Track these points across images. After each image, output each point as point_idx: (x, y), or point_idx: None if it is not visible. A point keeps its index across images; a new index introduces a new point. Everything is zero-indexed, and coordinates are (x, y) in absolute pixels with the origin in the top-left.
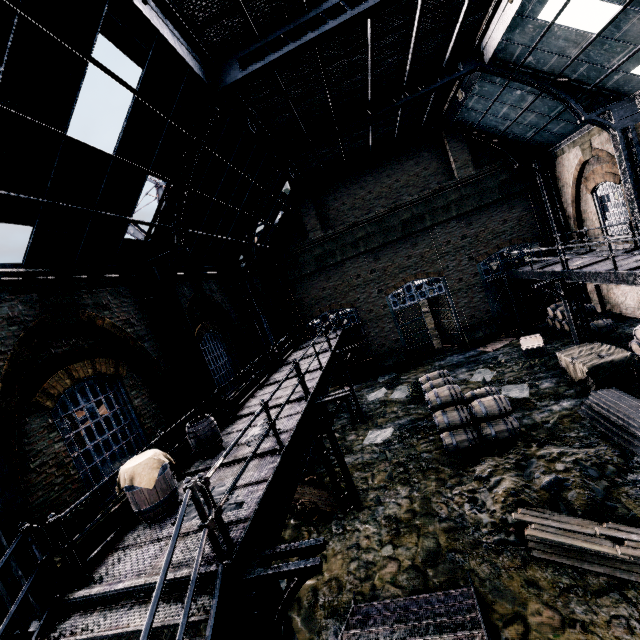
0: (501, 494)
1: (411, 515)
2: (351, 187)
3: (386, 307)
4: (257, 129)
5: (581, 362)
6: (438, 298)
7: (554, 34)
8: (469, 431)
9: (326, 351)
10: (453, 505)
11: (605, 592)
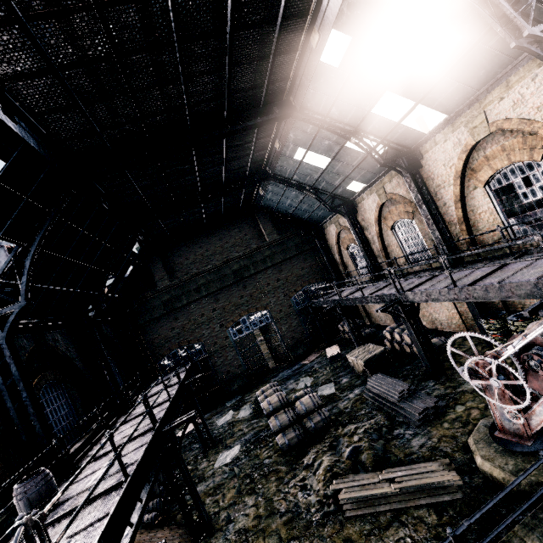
0: (322, 473)
1: (257, 521)
2: (192, 247)
3: (228, 338)
4: (109, 205)
5: (360, 359)
6: (267, 326)
7: (304, 166)
8: (296, 428)
9: (175, 384)
10: (290, 497)
11: (390, 524)
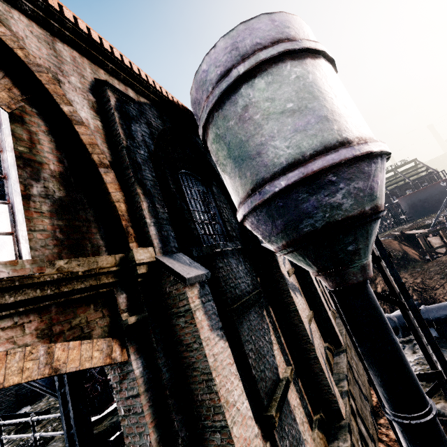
0: None
1: None
2: None
3: None
4: None
5: None
6: None
7: None
8: None
9: None
10: None
11: None
